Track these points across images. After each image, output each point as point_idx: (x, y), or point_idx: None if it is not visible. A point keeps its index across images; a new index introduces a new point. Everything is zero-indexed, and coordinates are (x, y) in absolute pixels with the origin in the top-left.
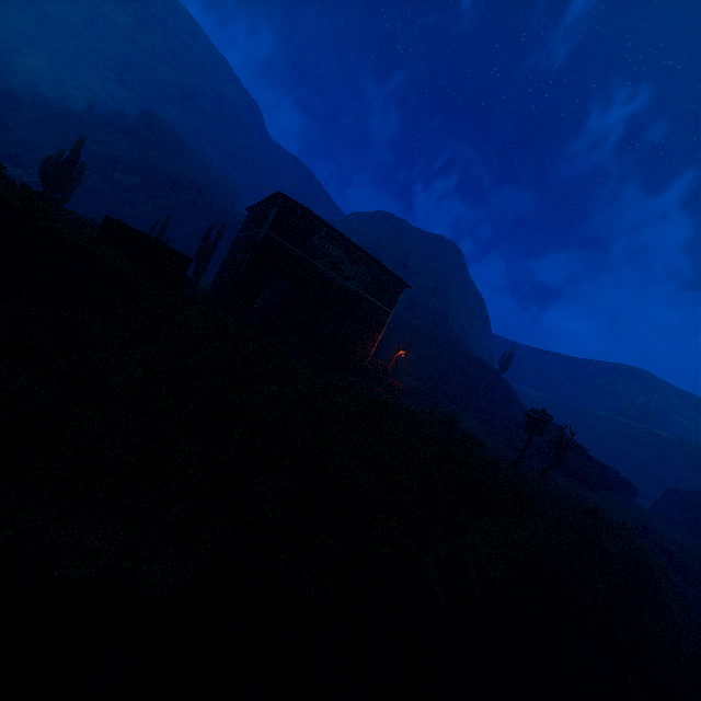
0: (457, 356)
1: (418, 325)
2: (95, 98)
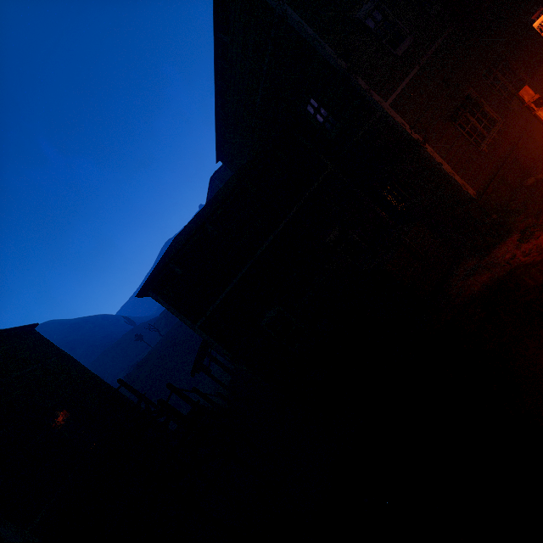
0: (117, 348)
1: (91, 366)
2: None
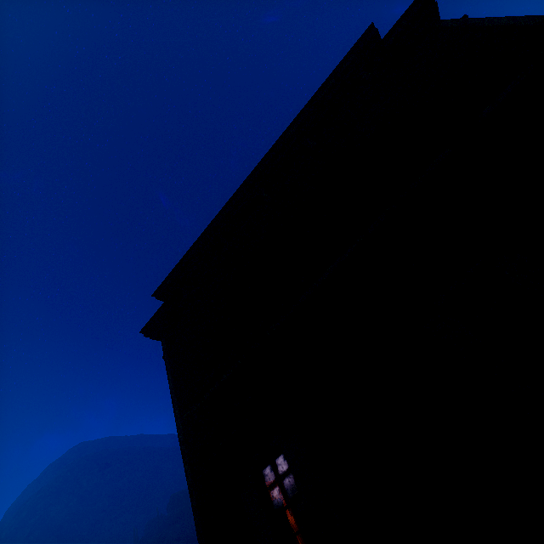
0: None
1: None
2: (136, 528)
